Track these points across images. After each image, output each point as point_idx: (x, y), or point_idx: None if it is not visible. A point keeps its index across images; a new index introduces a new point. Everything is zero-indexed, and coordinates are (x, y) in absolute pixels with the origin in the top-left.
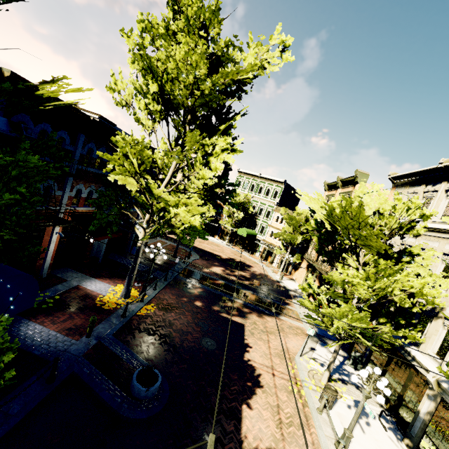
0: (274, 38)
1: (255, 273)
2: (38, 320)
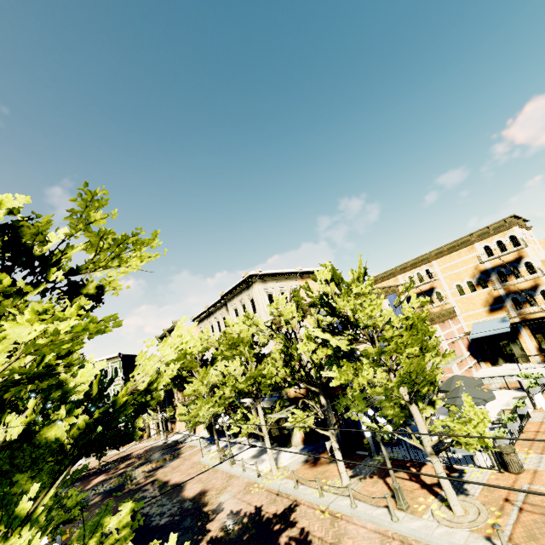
0: None
1: (140, 454)
2: None
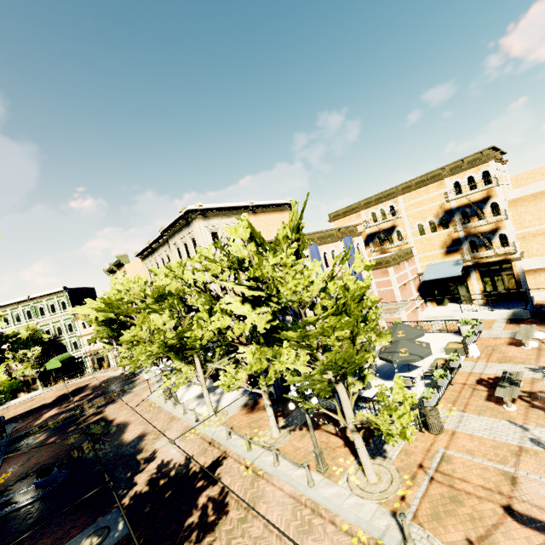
0: None
1: (97, 385)
2: None
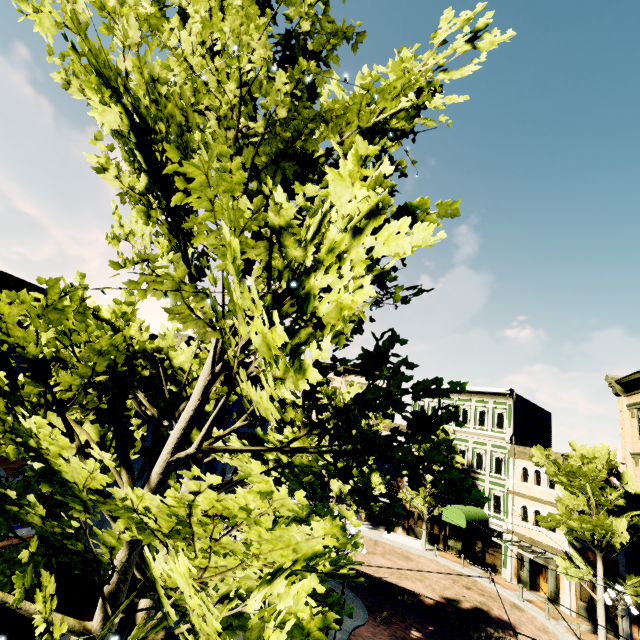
0: (442, 30)
1: None
2: None
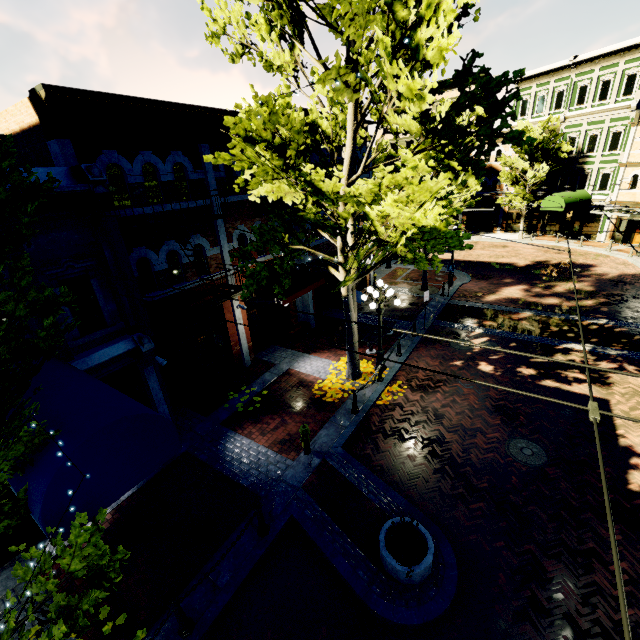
0: None
1: (606, 279)
2: (246, 431)
